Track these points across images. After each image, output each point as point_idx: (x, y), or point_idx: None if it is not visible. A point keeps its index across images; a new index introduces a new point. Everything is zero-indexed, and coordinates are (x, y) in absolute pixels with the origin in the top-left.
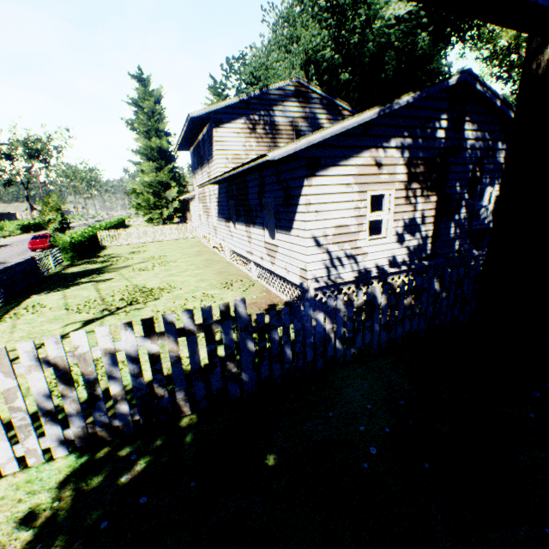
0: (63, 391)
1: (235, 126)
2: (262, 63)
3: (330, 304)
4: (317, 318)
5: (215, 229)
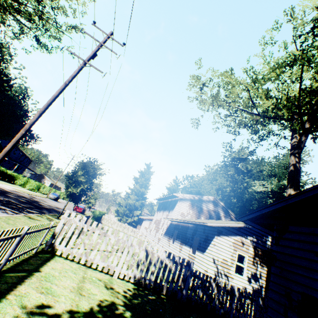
0: (144, 260)
1: (186, 203)
2: (200, 182)
3: (218, 281)
4: (212, 284)
5: (159, 239)
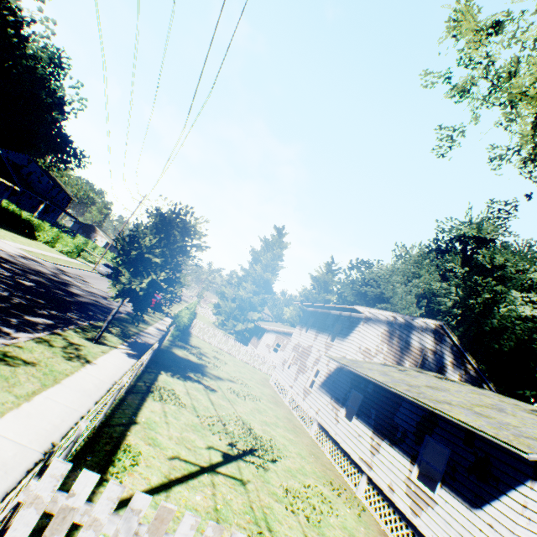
0: None
1: (378, 328)
2: (388, 279)
3: None
4: None
5: (307, 391)
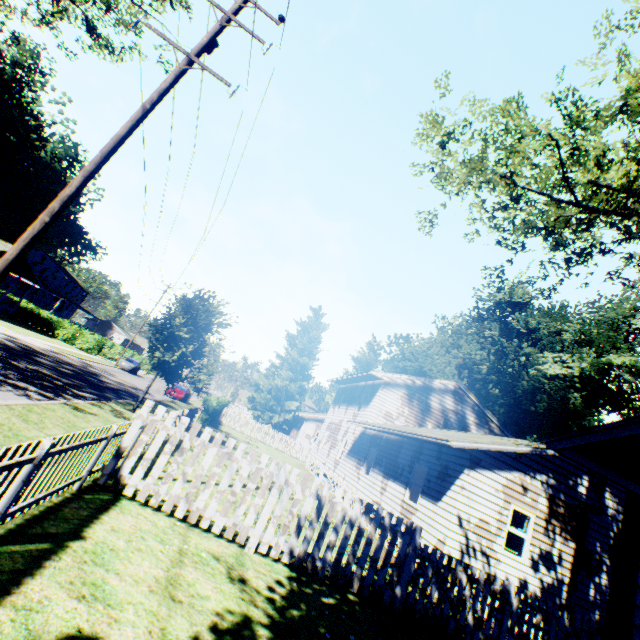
0: (313, 518)
1: (397, 392)
2: (425, 351)
3: (474, 571)
4: (461, 577)
5: (337, 462)
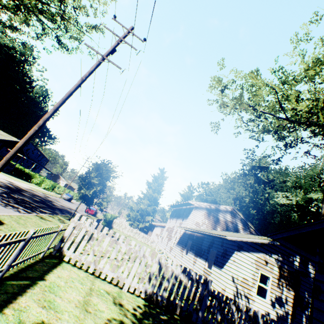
0: (157, 274)
1: (202, 211)
2: (216, 191)
3: (239, 304)
4: (232, 308)
5: (171, 248)
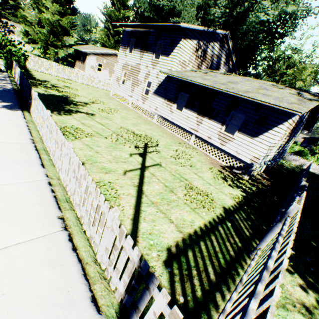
0: None
1: (191, 43)
2: None
3: None
4: None
5: (145, 98)
